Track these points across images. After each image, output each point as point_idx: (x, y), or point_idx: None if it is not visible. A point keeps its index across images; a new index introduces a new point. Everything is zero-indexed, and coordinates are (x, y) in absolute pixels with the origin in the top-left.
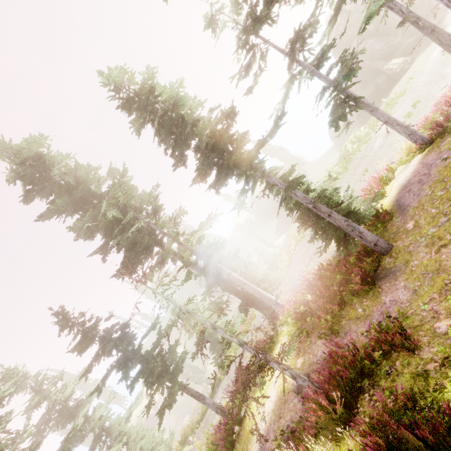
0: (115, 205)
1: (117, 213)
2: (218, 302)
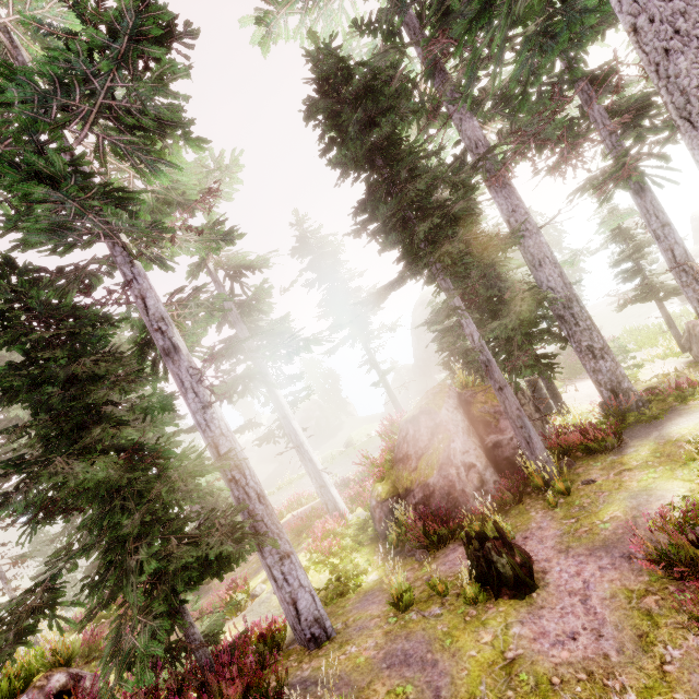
0: (29, 403)
1: (25, 412)
2: (26, 555)
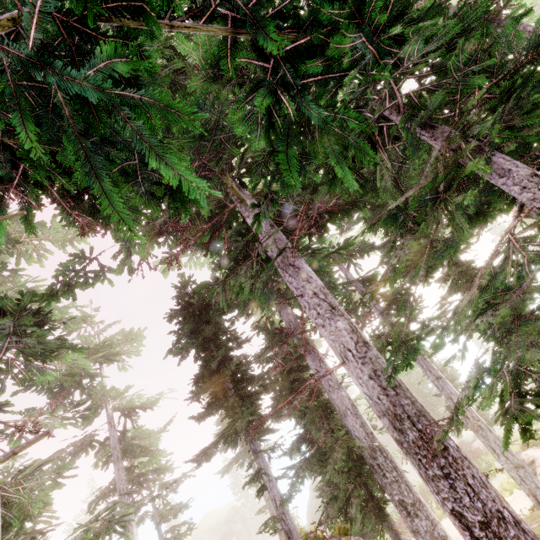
0: None
1: None
2: None
